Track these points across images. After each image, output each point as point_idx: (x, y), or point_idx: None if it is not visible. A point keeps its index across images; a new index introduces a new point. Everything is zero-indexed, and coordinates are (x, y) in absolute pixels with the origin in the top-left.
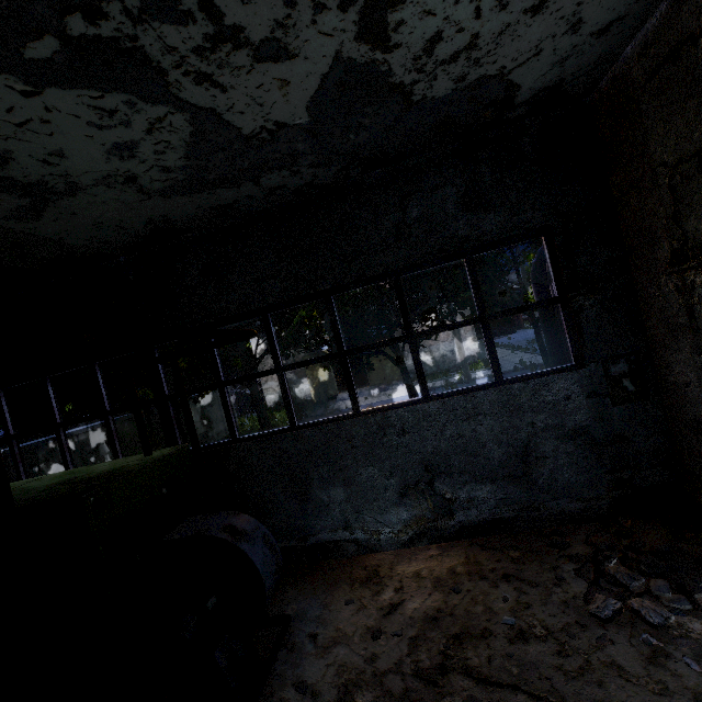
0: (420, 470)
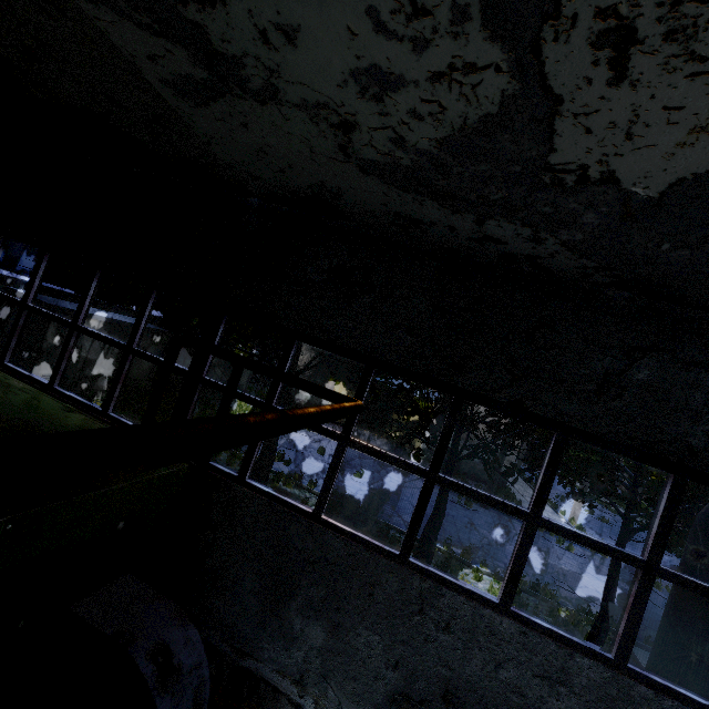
0: (437, 690)
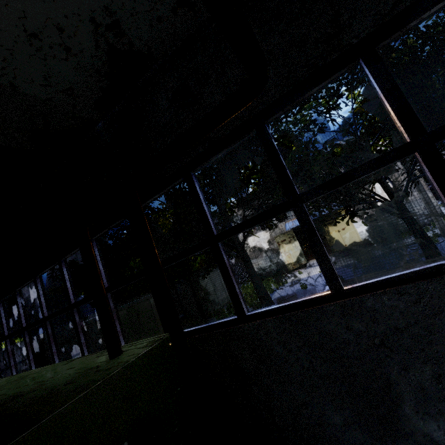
0: None
